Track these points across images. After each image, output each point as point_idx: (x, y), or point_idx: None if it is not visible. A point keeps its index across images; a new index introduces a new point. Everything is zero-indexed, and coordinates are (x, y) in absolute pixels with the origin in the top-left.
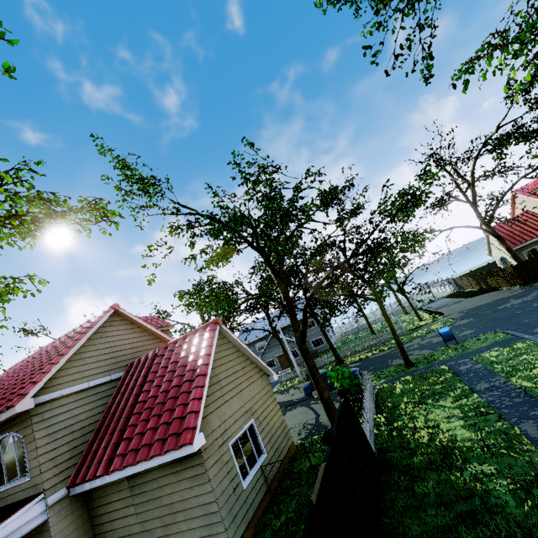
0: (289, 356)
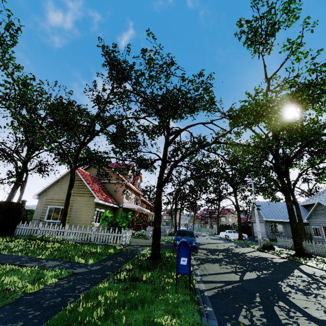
0: (303, 227)
